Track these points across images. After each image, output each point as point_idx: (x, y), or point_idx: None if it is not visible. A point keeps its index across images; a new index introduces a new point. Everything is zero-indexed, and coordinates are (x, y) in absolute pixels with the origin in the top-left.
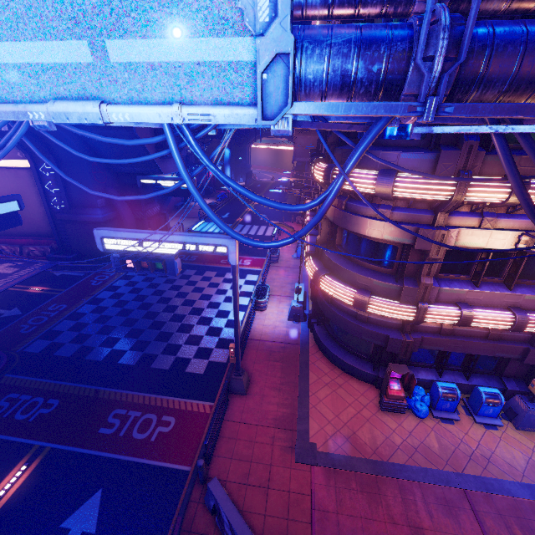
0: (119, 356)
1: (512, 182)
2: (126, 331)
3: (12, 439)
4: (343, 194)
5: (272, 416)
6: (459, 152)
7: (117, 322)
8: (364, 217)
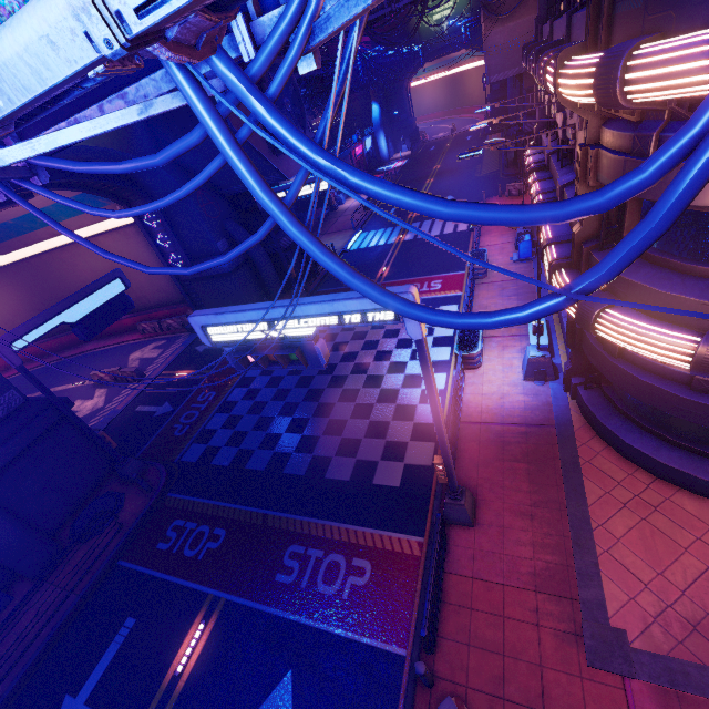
0: (284, 462)
1: None
2: (287, 423)
3: (185, 583)
4: (650, 116)
5: (526, 569)
6: None
7: (274, 410)
8: None
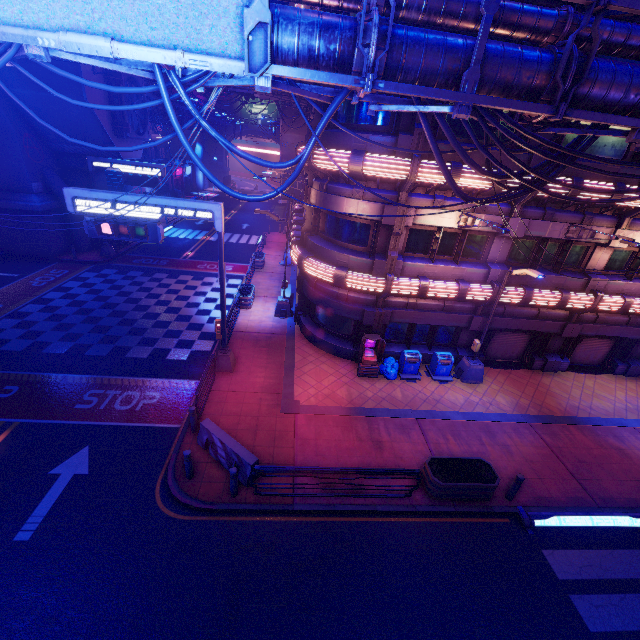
0: (86, 349)
1: (433, 153)
2: (90, 328)
3: None
4: (325, 177)
5: (259, 385)
6: (412, 137)
7: (76, 320)
8: (342, 197)
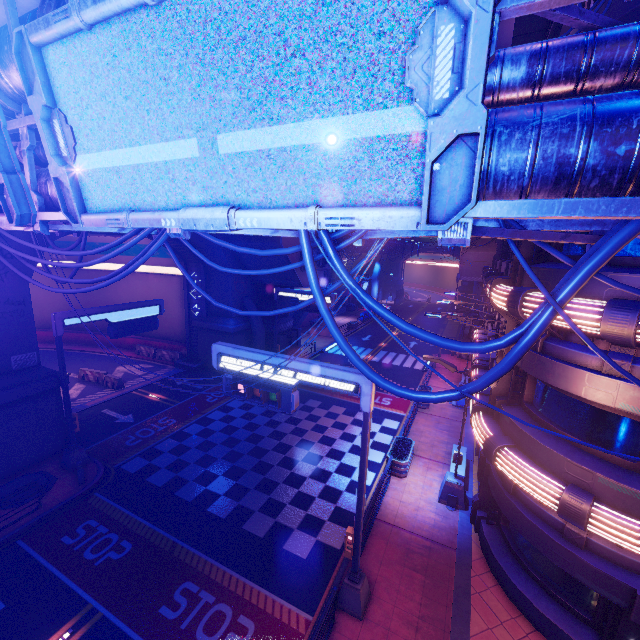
0: (211, 501)
1: None
2: (226, 467)
3: (71, 584)
4: None
5: None
6: None
7: (220, 452)
8: (579, 368)
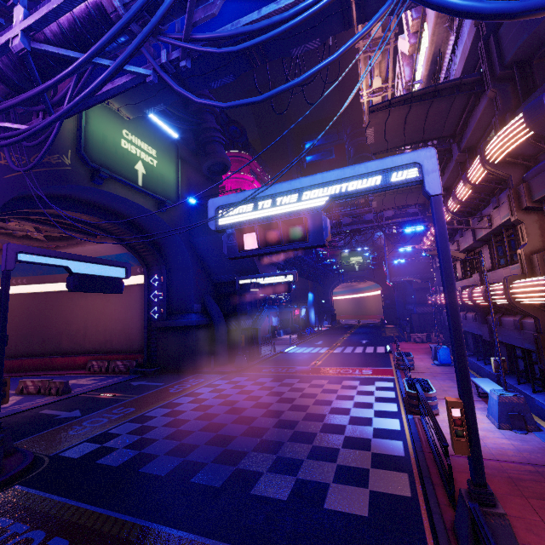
0: (194, 470)
1: None
2: (208, 437)
3: None
4: None
5: None
6: None
7: (195, 426)
8: None
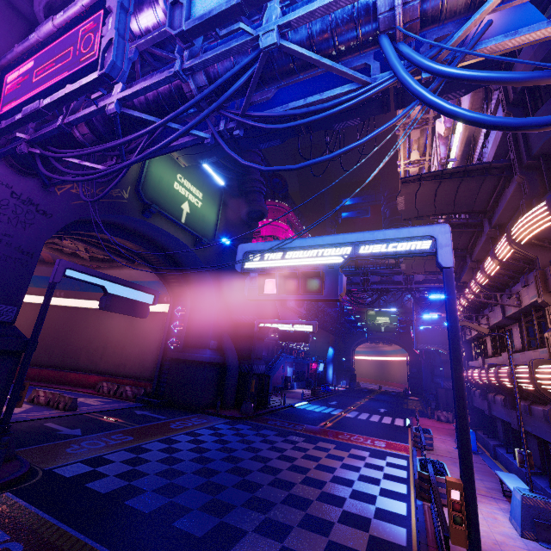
0: (179, 514)
1: None
2: (199, 481)
3: None
4: None
5: None
6: None
7: (189, 467)
8: None
